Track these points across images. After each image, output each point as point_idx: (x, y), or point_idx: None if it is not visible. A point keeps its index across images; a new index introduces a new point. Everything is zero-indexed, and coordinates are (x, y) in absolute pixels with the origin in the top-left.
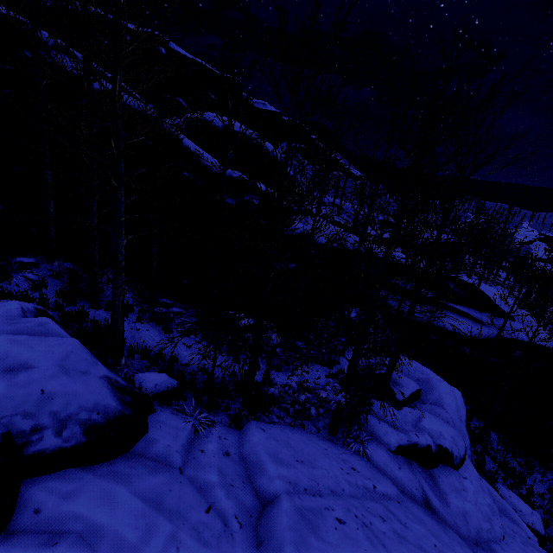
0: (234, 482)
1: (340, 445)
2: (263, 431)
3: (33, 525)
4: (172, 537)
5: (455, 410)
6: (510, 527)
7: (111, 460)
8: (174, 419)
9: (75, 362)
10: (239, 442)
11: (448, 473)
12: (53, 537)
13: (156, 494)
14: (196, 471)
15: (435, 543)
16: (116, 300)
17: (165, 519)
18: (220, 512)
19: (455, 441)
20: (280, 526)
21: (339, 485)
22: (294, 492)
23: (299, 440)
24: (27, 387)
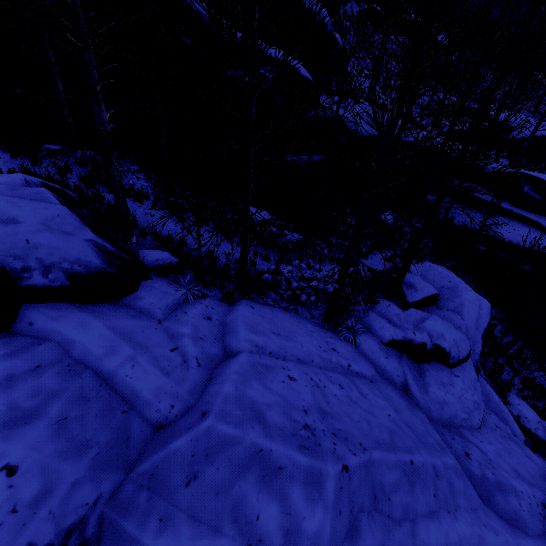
0: (205, 337)
1: (331, 331)
2: (252, 308)
3: (28, 332)
4: (131, 358)
5: (474, 319)
6: (495, 423)
7: (98, 304)
8: (168, 287)
9: (60, 224)
10: (226, 313)
11: (439, 369)
12: (40, 340)
13: (128, 331)
14: (173, 324)
15: (390, 413)
16: (113, 180)
17: (128, 347)
18: (184, 353)
19: (458, 344)
20: (230, 370)
21: (309, 357)
22: (257, 353)
23: (287, 320)
24: (14, 236)
